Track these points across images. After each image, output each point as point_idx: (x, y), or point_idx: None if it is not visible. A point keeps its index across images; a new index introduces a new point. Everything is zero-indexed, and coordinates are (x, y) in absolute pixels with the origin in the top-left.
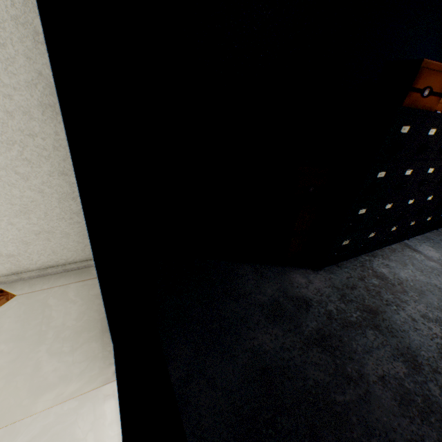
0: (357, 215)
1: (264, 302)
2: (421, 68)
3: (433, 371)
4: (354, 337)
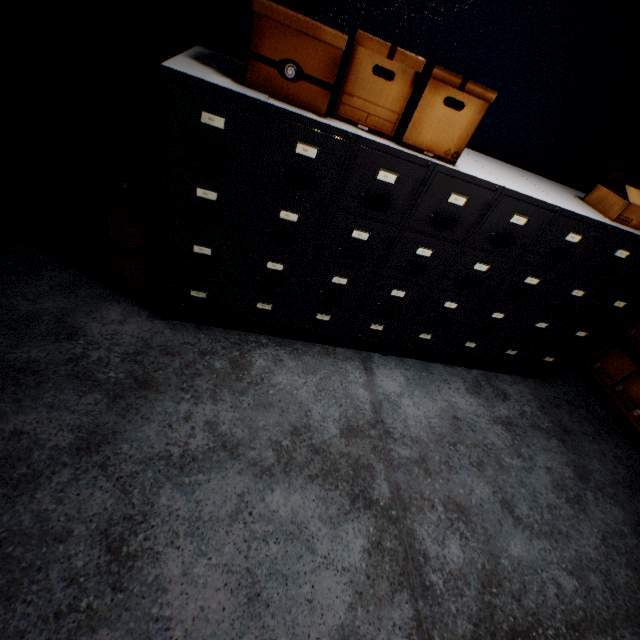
0: (195, 253)
1: (19, 310)
2: (258, 14)
3: (99, 465)
4: (66, 389)
